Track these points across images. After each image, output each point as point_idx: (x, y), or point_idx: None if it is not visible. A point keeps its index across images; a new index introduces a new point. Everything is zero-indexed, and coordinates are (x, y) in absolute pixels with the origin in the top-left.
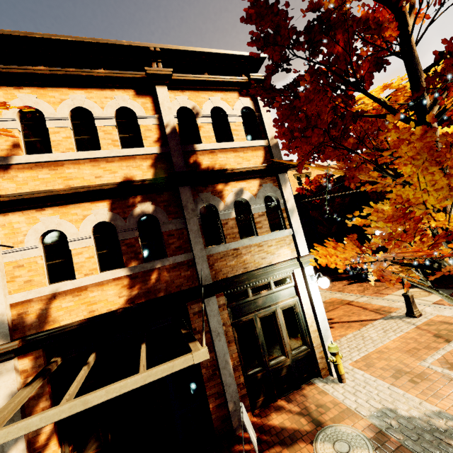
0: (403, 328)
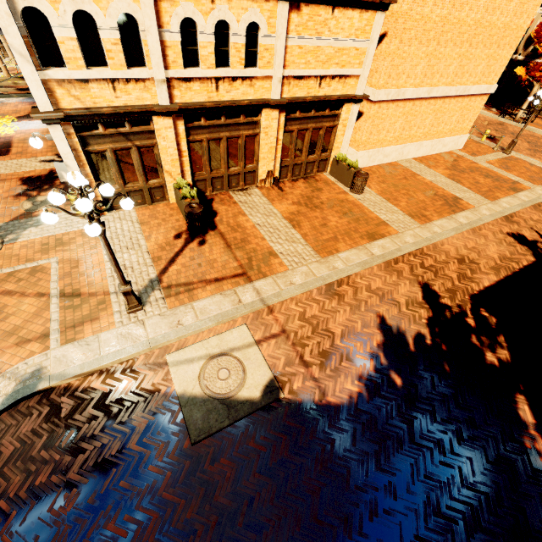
0: (117, 281)
